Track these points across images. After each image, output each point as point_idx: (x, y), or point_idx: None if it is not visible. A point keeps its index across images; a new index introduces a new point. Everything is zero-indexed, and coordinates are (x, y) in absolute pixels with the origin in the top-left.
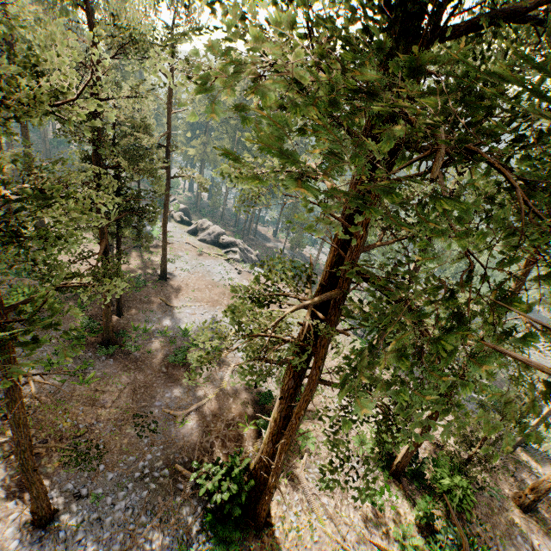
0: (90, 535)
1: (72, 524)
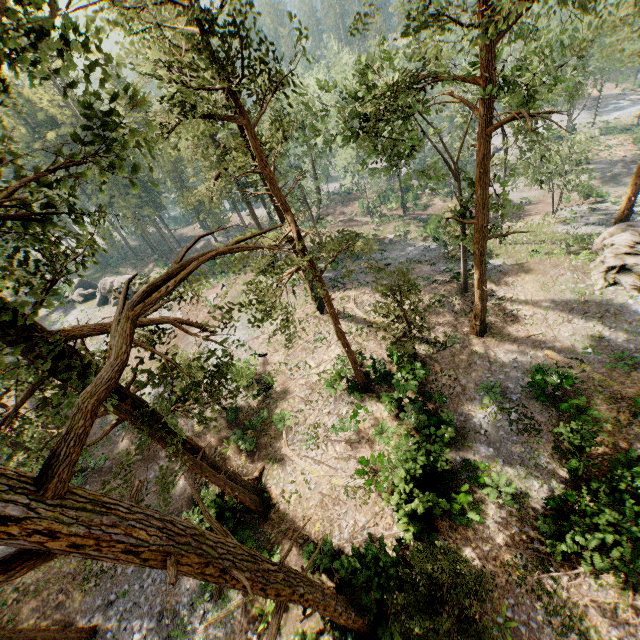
0: (133, 618)
1: (113, 623)
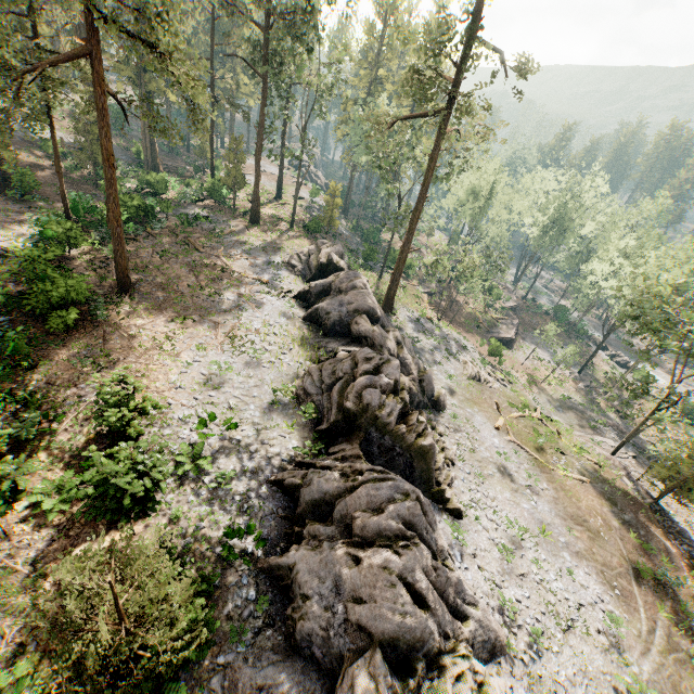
0: None
1: None
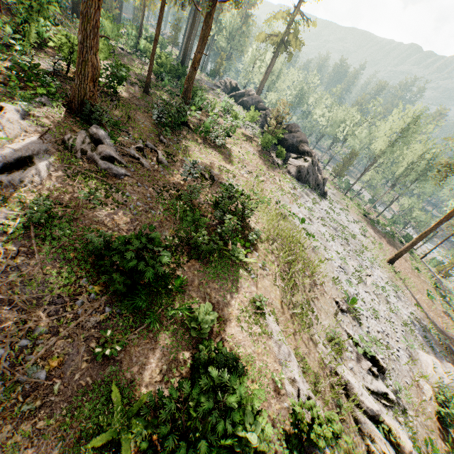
0: None
1: None
